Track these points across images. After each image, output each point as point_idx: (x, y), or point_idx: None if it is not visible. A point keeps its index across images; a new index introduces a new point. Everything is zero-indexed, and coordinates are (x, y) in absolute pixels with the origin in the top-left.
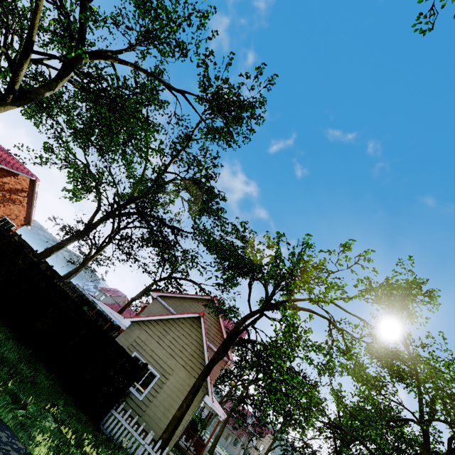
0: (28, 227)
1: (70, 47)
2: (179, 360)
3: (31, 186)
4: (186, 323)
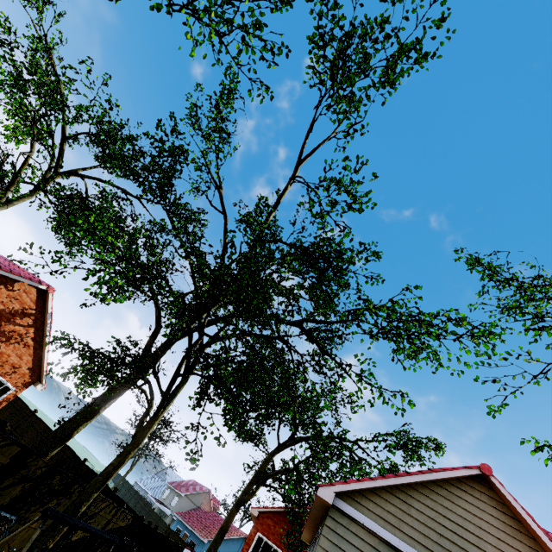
0: (36, 386)
1: None
2: None
3: (40, 304)
4: None
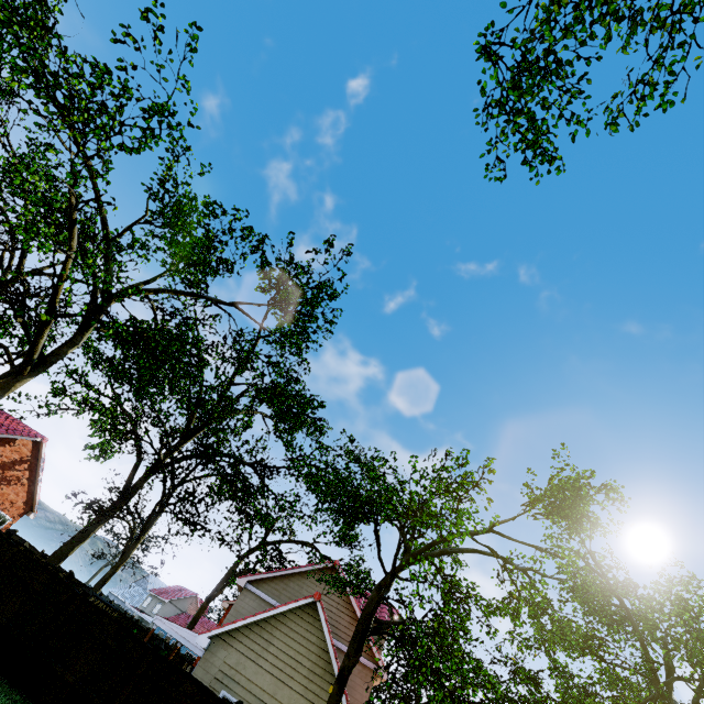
0: (29, 515)
1: (94, 290)
2: (295, 687)
3: (35, 451)
4: (296, 618)
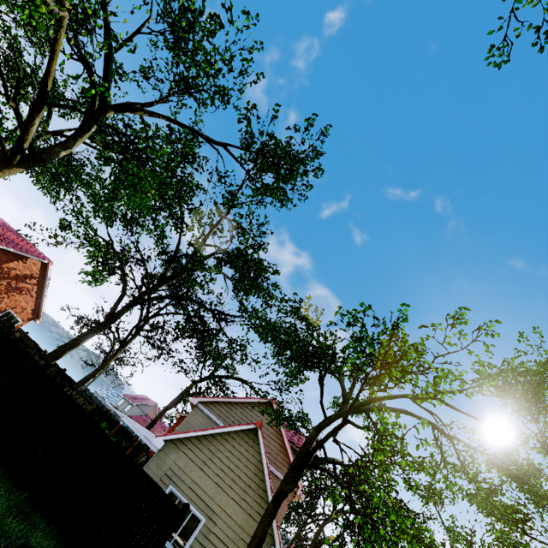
0: (36, 321)
1: (92, 101)
2: (231, 495)
3: (43, 271)
4: (239, 439)
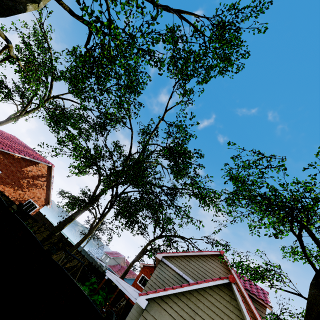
0: (47, 206)
1: None
2: None
3: (49, 172)
4: (215, 295)
